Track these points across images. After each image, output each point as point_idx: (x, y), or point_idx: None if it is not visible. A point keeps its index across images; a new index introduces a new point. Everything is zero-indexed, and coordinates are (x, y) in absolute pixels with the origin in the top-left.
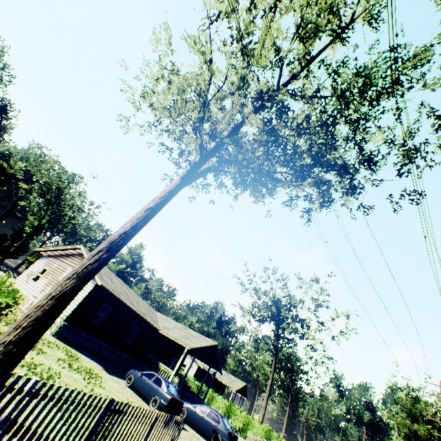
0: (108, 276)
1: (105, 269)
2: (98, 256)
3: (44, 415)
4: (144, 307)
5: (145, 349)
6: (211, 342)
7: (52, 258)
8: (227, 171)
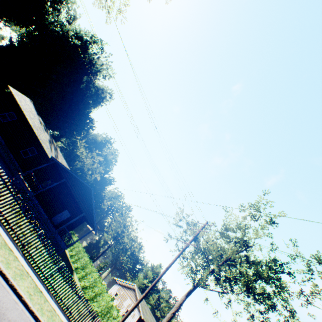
0: (145, 308)
1: (143, 301)
2: None
3: None
4: None
5: None
6: None
7: (120, 286)
8: (205, 288)
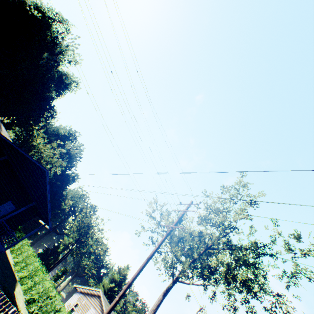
0: None
1: None
2: None
3: None
4: None
5: None
6: None
7: (82, 294)
8: (185, 283)
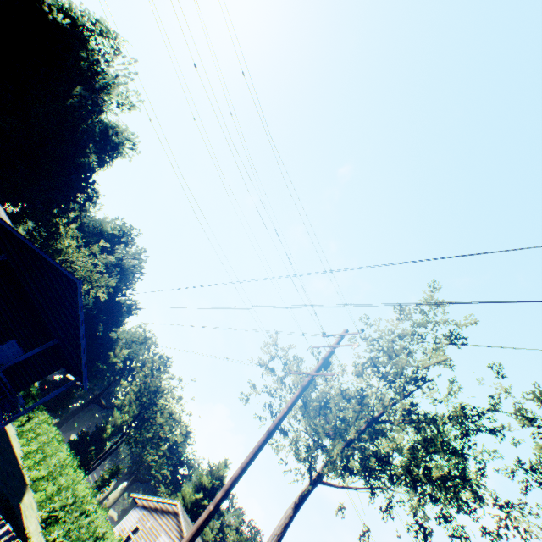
0: None
1: None
2: None
3: None
4: None
5: None
6: None
7: (146, 510)
8: (333, 485)
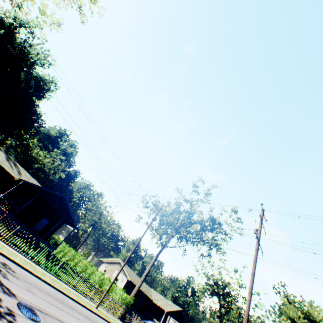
0: (130, 273)
1: (129, 268)
2: (139, 285)
3: (135, 320)
4: (145, 287)
5: (146, 310)
6: (179, 308)
7: (107, 263)
8: (170, 247)
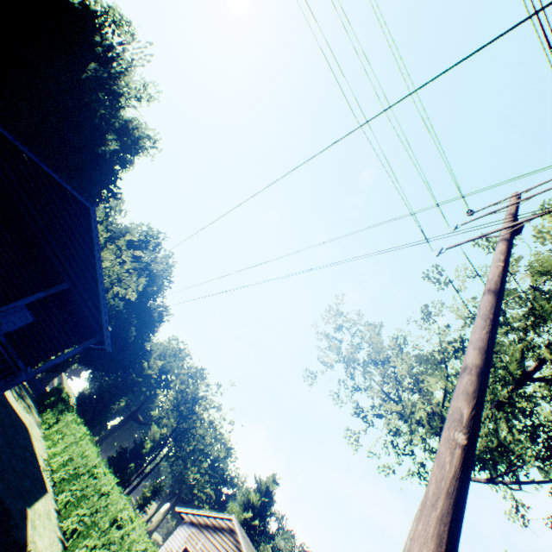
0: None
1: None
2: None
3: None
4: None
5: None
6: None
7: (194, 527)
8: (472, 478)
